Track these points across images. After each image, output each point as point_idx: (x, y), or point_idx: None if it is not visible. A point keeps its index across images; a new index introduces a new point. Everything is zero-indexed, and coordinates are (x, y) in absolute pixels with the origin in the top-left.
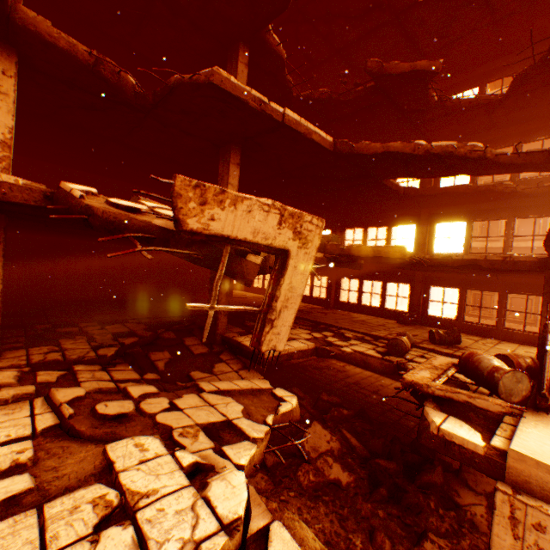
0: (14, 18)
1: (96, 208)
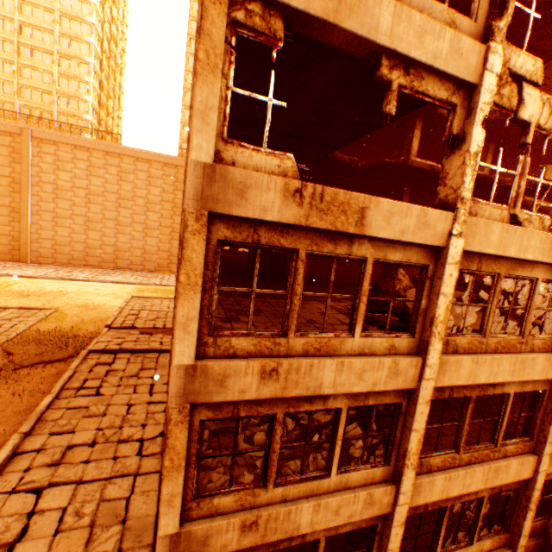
0: (436, 111)
1: (491, 177)
